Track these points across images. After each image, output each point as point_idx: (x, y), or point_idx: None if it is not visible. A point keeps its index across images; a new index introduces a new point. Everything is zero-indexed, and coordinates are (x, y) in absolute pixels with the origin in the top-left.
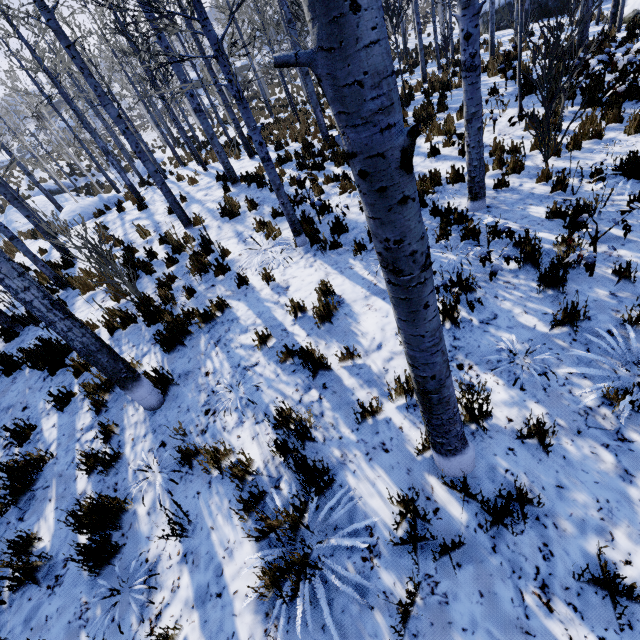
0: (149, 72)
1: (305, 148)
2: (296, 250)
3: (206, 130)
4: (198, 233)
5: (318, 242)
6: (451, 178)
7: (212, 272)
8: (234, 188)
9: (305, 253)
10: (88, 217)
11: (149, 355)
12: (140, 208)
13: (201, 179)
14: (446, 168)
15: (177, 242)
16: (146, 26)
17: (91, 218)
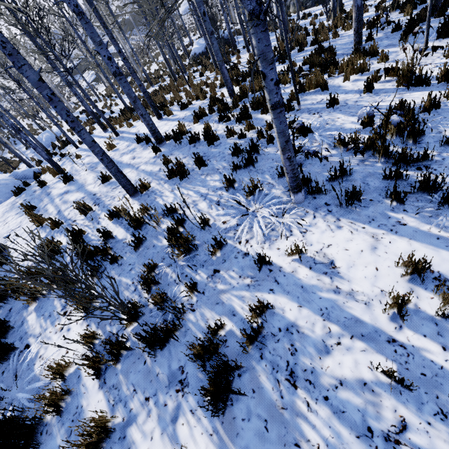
0: (48, 46)
1: (214, 103)
2: (298, 208)
3: (128, 93)
4: (162, 204)
5: (322, 195)
6: (424, 106)
7: (202, 250)
8: (161, 147)
9: (314, 210)
10: (7, 196)
11: (183, 417)
12: (65, 180)
13: (117, 143)
14: (397, 99)
15: (136, 217)
16: (36, 2)
17: (10, 196)
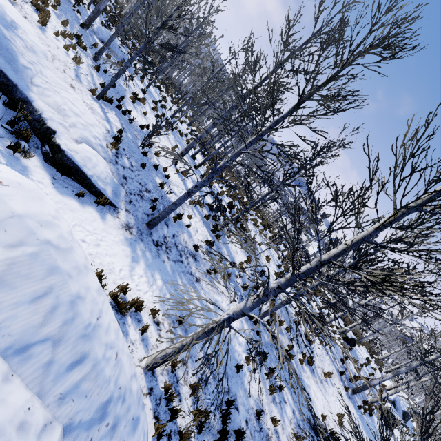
0: None
1: None
2: None
3: None
4: None
5: None
6: None
7: None
8: None
9: None
10: None
11: None
12: None
13: None
14: None
15: None
16: None
17: None
